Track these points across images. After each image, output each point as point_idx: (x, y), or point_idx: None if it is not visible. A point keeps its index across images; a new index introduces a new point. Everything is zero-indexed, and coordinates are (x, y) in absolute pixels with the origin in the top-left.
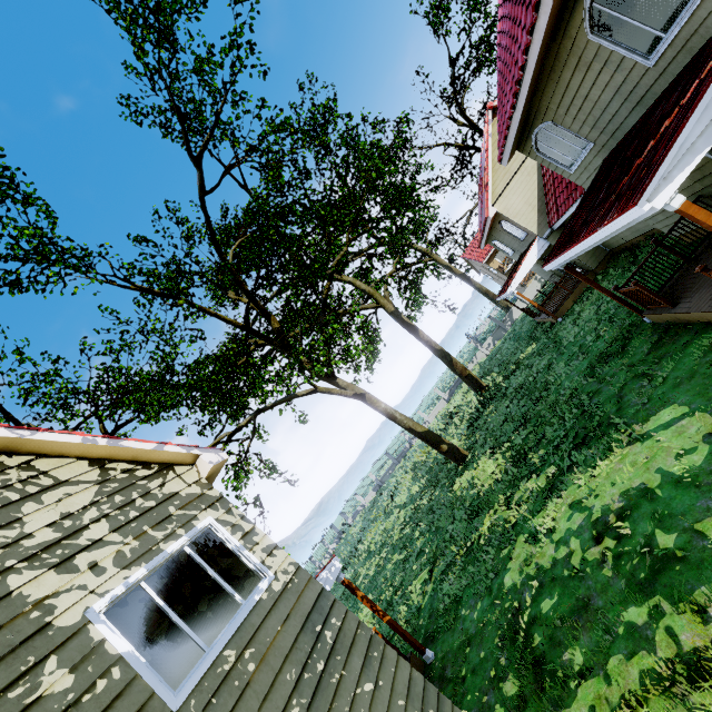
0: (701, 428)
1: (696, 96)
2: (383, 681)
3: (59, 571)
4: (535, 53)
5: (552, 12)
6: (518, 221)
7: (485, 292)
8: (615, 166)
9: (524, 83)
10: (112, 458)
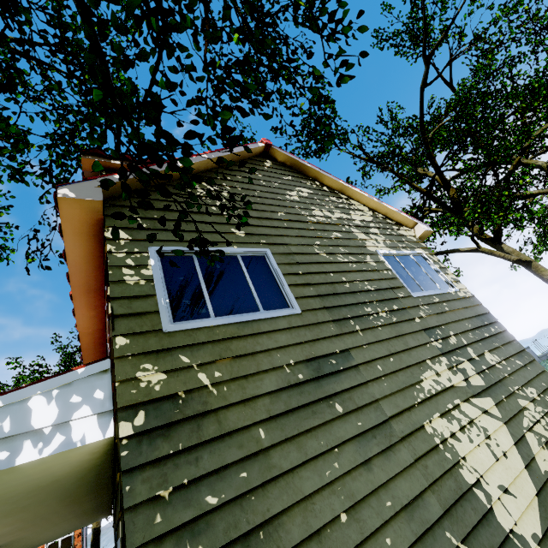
0: None
1: None
2: (530, 369)
3: (365, 235)
4: None
5: None
6: None
7: None
8: None
9: None
10: (376, 211)
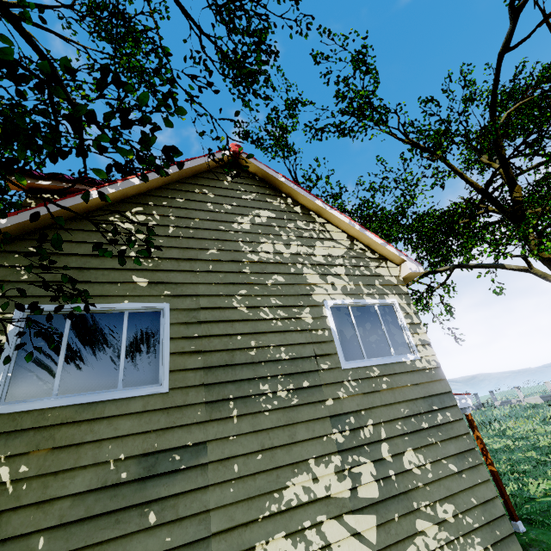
0: None
1: None
2: (466, 476)
3: (320, 277)
4: None
5: None
6: None
7: None
8: None
9: None
10: (358, 239)
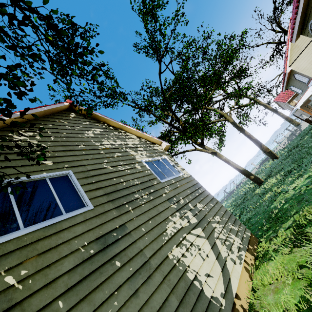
0: None
1: None
2: (216, 206)
3: (135, 152)
4: None
5: None
6: (304, 73)
7: (286, 117)
8: None
9: (301, 1)
10: (141, 137)
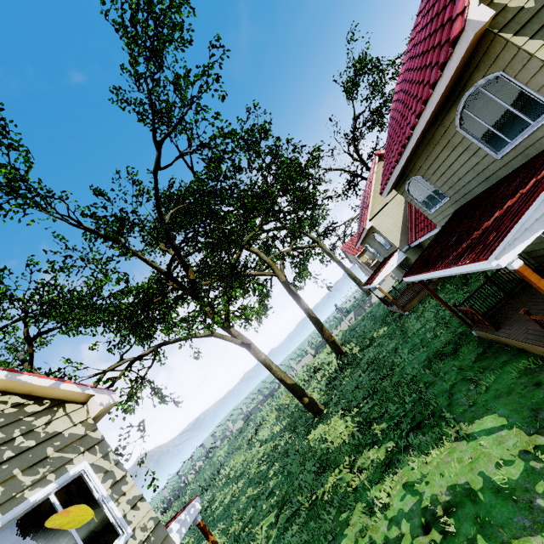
0: (517, 443)
1: (536, 191)
2: None
3: None
4: (419, 131)
5: (435, 108)
6: (386, 236)
7: (354, 277)
8: (465, 219)
9: (408, 148)
10: (7, 391)
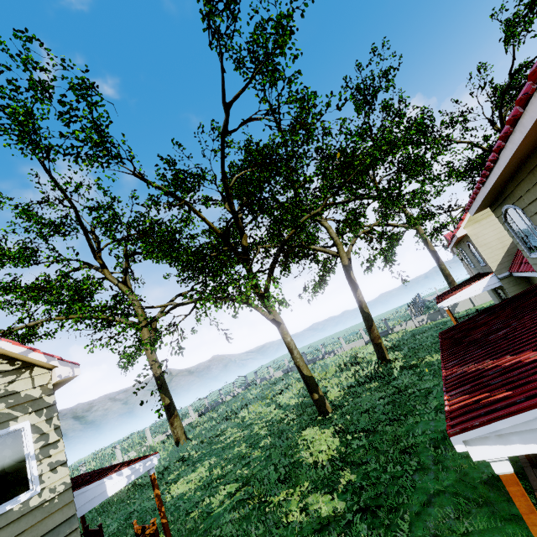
0: None
1: None
2: None
3: None
4: (507, 157)
5: (532, 133)
6: (482, 252)
7: (447, 274)
8: None
9: (494, 172)
10: None
